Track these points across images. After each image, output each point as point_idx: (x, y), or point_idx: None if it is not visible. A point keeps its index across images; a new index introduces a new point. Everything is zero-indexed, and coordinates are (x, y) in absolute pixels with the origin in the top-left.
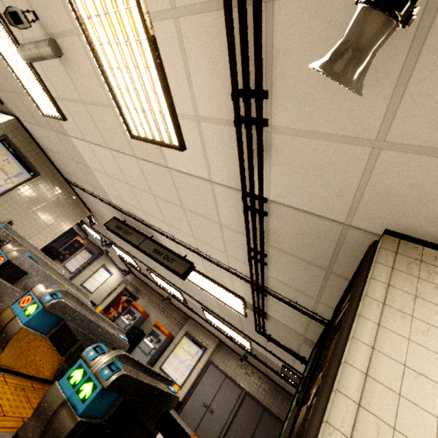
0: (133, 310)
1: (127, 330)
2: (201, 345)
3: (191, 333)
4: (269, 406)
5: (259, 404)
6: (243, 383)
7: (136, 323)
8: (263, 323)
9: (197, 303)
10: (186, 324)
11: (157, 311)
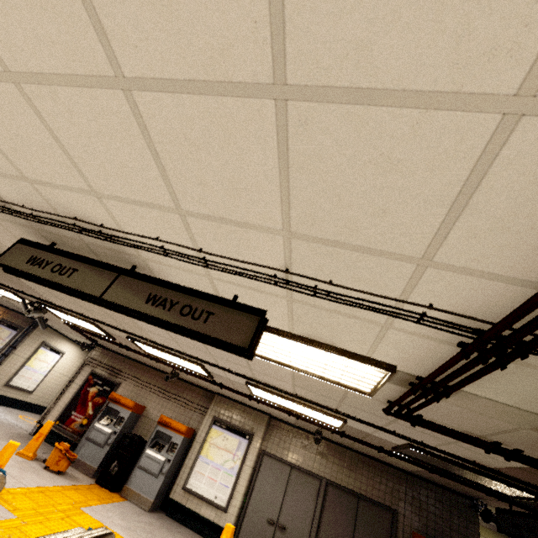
0: (114, 407)
1: (111, 444)
2: (243, 432)
3: (222, 418)
4: (364, 490)
5: (349, 493)
6: (320, 469)
7: (125, 427)
8: (429, 404)
9: (237, 377)
10: (211, 405)
11: (156, 396)
